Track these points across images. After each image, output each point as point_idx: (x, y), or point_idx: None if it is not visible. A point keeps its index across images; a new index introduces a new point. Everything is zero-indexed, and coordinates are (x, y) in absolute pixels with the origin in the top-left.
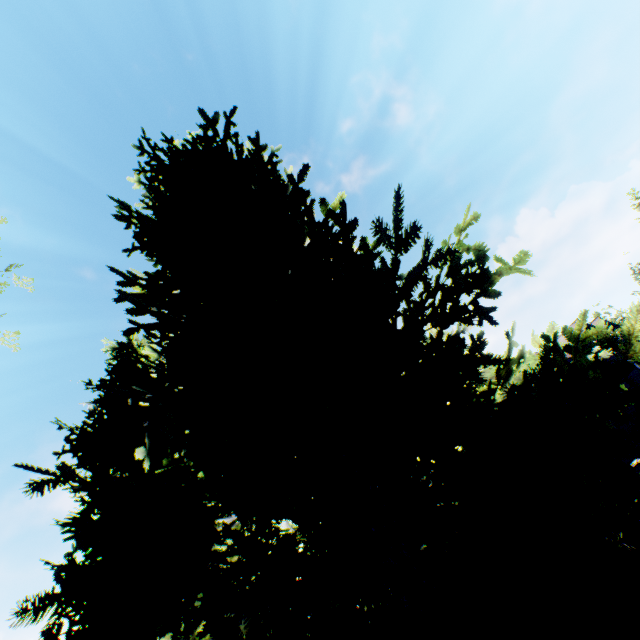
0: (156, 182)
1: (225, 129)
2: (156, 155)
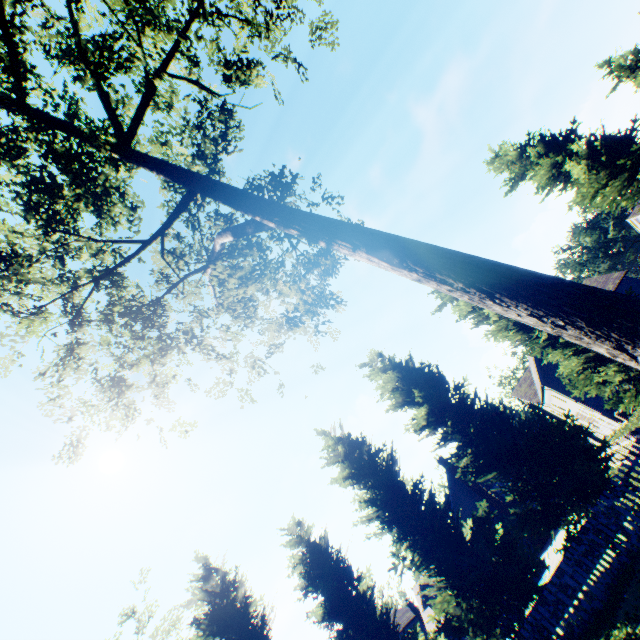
0: None
1: None
2: None
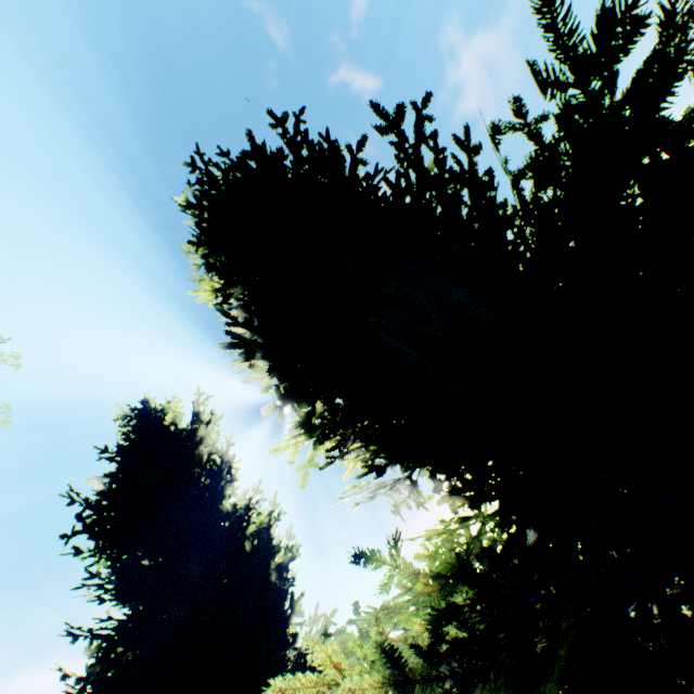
0: (230, 171)
1: (294, 127)
2: (209, 171)
